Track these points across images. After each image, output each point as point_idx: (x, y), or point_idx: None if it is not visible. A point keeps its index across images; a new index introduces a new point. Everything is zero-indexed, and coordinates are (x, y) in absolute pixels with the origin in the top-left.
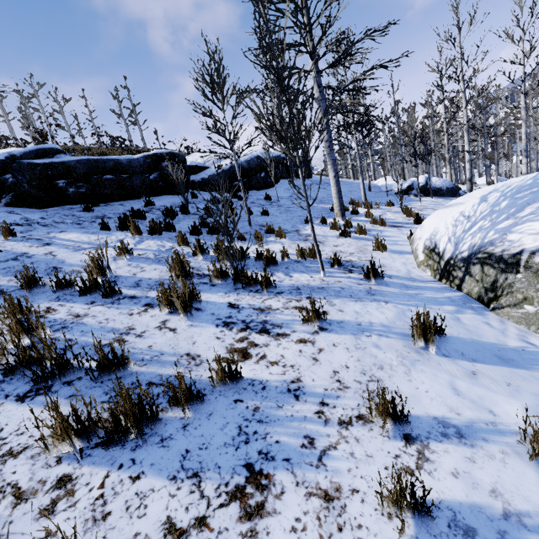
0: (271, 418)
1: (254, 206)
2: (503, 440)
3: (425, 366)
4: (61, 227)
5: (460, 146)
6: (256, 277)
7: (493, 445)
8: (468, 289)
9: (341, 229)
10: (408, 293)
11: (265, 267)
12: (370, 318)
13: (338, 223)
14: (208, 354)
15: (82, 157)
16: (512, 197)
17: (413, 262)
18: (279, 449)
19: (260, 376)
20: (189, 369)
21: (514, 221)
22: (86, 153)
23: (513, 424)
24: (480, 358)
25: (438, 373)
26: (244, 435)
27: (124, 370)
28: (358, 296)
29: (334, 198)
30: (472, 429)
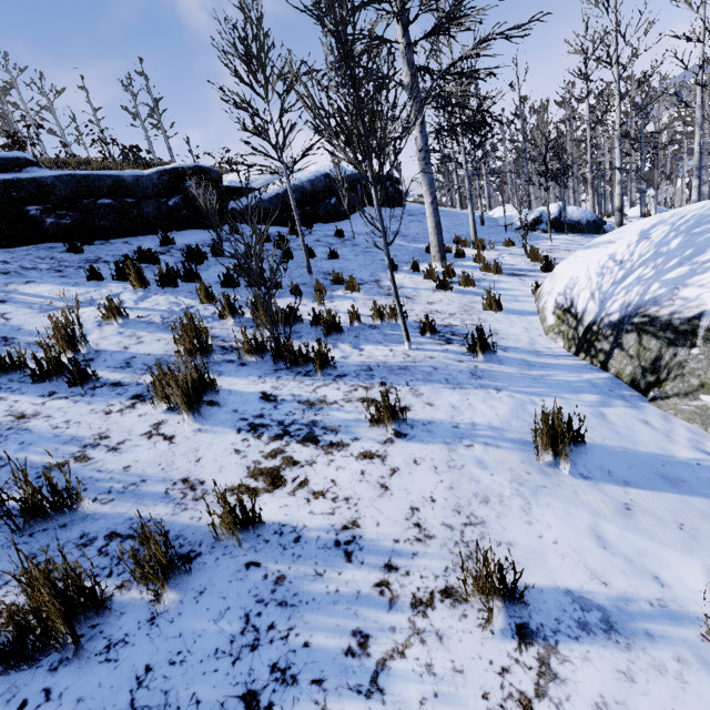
0: (302, 596)
1: (319, 246)
2: (678, 634)
3: (554, 497)
4: (29, 276)
5: (607, 164)
6: (307, 352)
7: (662, 646)
8: (617, 368)
9: (439, 279)
10: (530, 374)
11: (325, 335)
12: (472, 416)
13: (436, 270)
14: (217, 479)
15: (64, 172)
16: (688, 232)
17: (539, 327)
18: (307, 659)
19: (294, 518)
20: (181, 506)
21: (690, 269)
22: (83, 169)
23: (692, 603)
24: (636, 479)
25: (573, 509)
26: (252, 633)
27: (72, 512)
28: (457, 379)
29: (431, 234)
30: (628, 612)
